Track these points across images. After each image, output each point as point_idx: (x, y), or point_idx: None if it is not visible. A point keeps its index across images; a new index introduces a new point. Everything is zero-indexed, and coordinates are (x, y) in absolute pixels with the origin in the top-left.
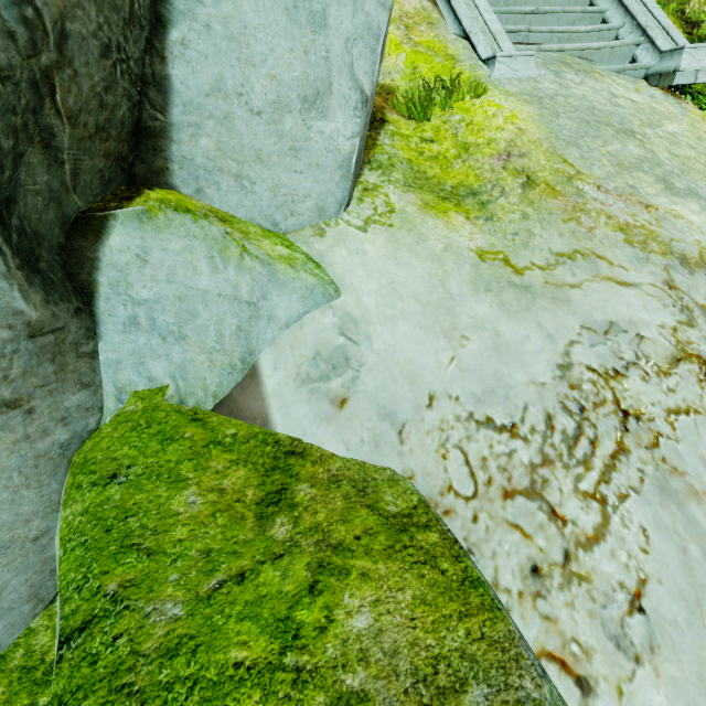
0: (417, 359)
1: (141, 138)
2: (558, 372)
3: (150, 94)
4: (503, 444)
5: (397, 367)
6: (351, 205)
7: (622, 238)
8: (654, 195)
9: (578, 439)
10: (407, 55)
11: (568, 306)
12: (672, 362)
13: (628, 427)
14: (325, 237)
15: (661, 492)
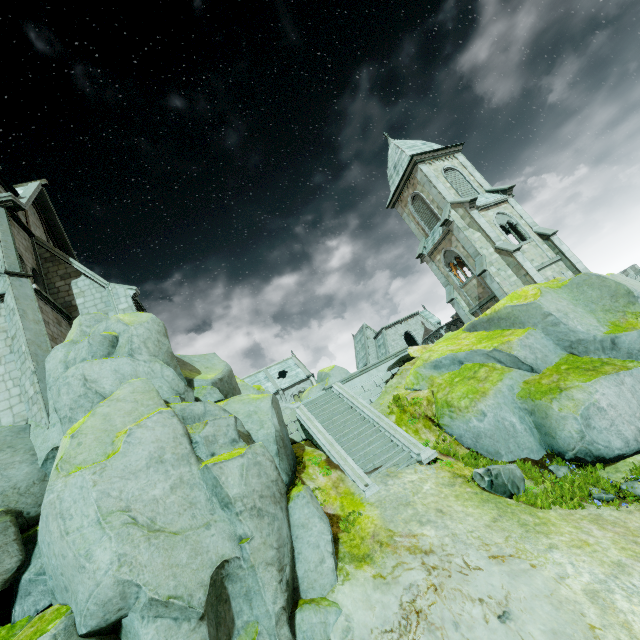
0: (365, 619)
1: (294, 589)
2: (400, 607)
3: (295, 579)
4: (390, 635)
5: (361, 624)
6: (338, 578)
7: (408, 552)
8: (416, 529)
9: (407, 625)
10: (339, 500)
11: (399, 583)
12: (427, 589)
13: (419, 616)
14: (335, 592)
15: (429, 631)
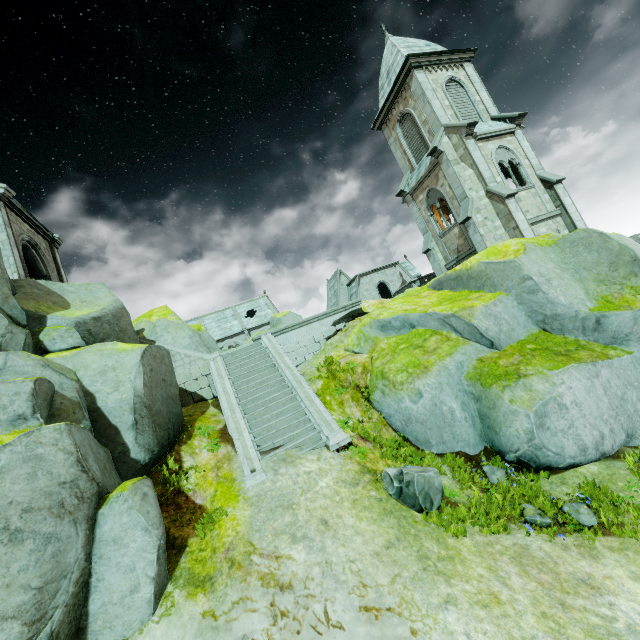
0: None
1: (79, 631)
2: None
3: (83, 617)
4: None
5: None
6: (157, 610)
7: (260, 583)
8: (284, 548)
9: None
10: (215, 486)
11: (231, 631)
12: None
13: None
14: (143, 633)
15: None
